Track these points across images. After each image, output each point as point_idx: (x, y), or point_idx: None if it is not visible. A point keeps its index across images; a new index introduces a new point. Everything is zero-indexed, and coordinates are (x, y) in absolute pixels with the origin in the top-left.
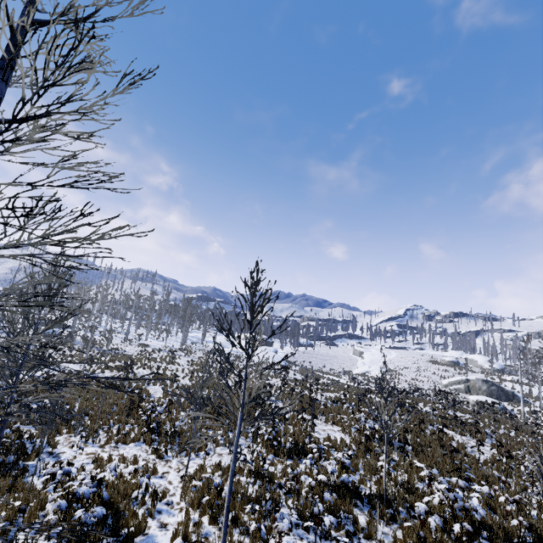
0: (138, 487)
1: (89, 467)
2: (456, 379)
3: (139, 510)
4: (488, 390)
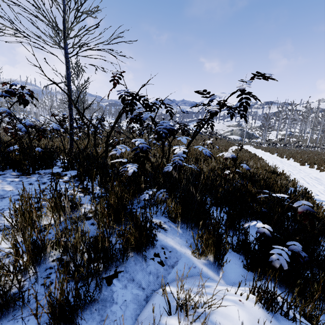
0: None
1: None
2: (227, 130)
3: None
4: (240, 134)
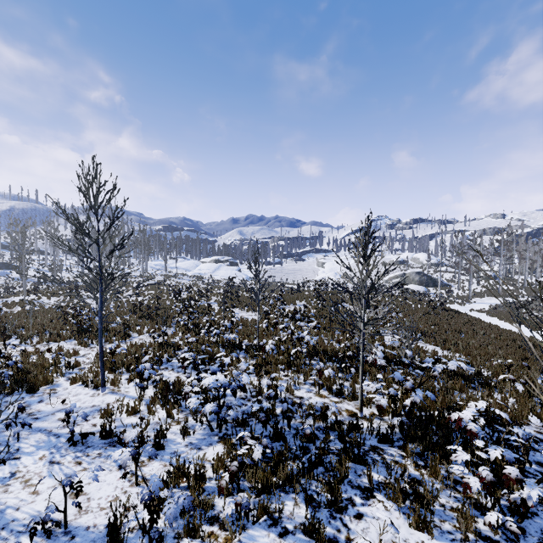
0: (58, 363)
1: (18, 358)
2: (395, 275)
3: (54, 374)
4: (419, 280)
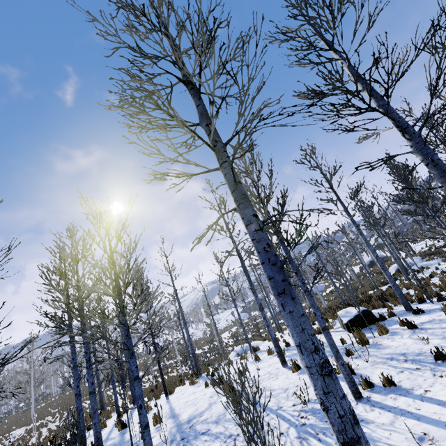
0: None
1: None
2: None
3: None
4: None
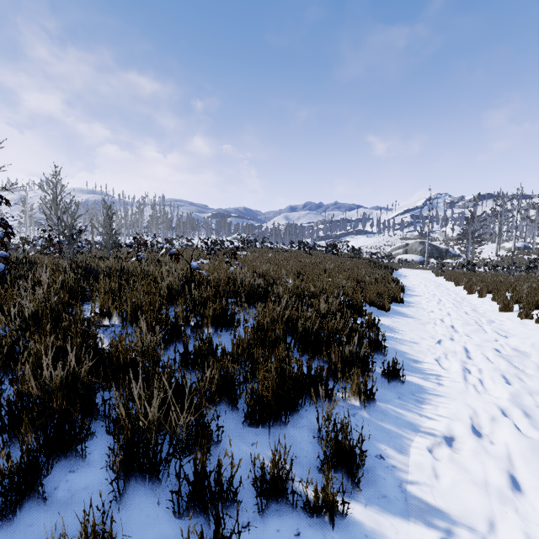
0: None
1: None
2: (398, 245)
3: None
4: (423, 251)
